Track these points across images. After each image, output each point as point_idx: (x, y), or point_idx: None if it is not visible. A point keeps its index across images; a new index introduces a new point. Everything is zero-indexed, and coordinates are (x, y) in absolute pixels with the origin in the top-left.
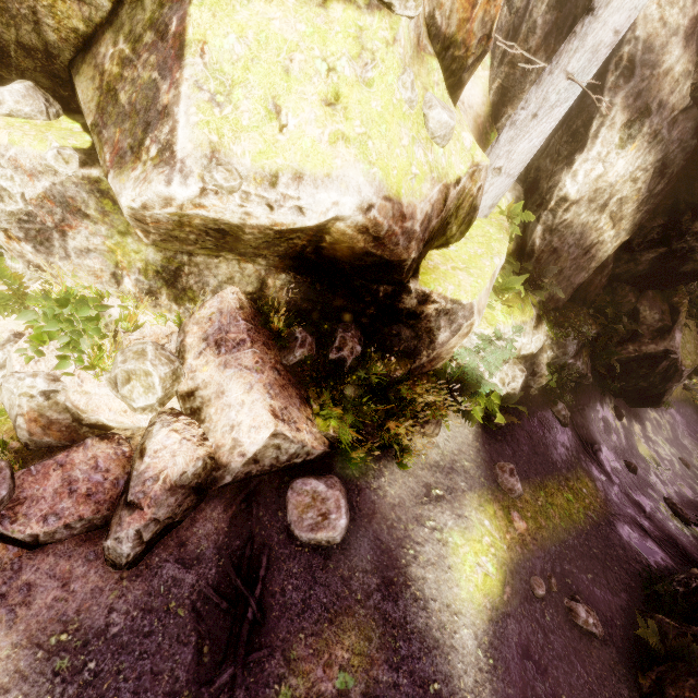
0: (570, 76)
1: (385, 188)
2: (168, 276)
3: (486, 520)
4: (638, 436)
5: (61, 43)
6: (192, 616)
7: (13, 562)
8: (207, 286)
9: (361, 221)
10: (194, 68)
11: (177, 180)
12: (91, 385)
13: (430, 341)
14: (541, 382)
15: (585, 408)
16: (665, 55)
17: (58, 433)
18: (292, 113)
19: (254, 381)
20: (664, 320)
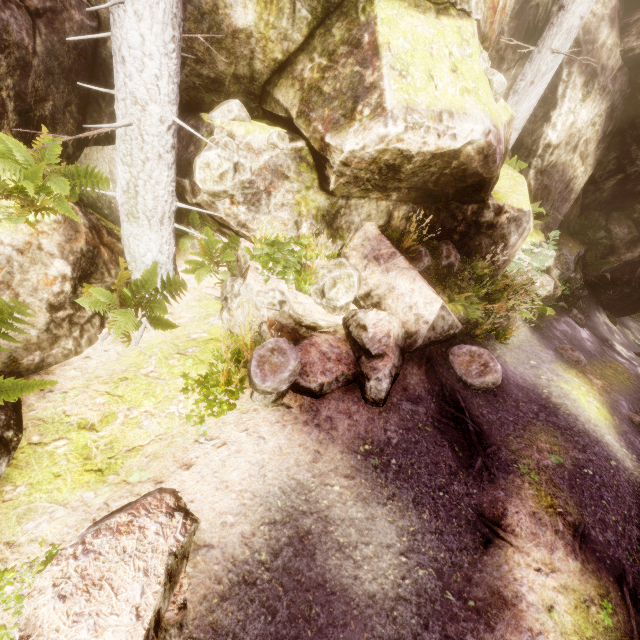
0: (555, 51)
1: (493, 120)
2: (329, 219)
3: (575, 378)
4: (632, 338)
5: (263, 70)
6: (436, 431)
7: (310, 406)
8: (352, 224)
9: (481, 144)
10: (387, 58)
11: (391, 123)
12: (301, 298)
13: (504, 245)
14: (557, 293)
15: (589, 315)
16: (599, 34)
17: (287, 334)
18: (440, 79)
19: (414, 275)
20: (632, 232)
